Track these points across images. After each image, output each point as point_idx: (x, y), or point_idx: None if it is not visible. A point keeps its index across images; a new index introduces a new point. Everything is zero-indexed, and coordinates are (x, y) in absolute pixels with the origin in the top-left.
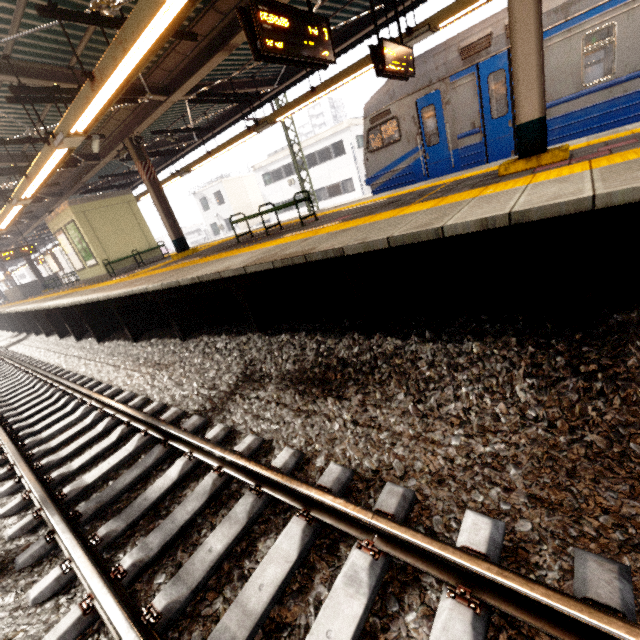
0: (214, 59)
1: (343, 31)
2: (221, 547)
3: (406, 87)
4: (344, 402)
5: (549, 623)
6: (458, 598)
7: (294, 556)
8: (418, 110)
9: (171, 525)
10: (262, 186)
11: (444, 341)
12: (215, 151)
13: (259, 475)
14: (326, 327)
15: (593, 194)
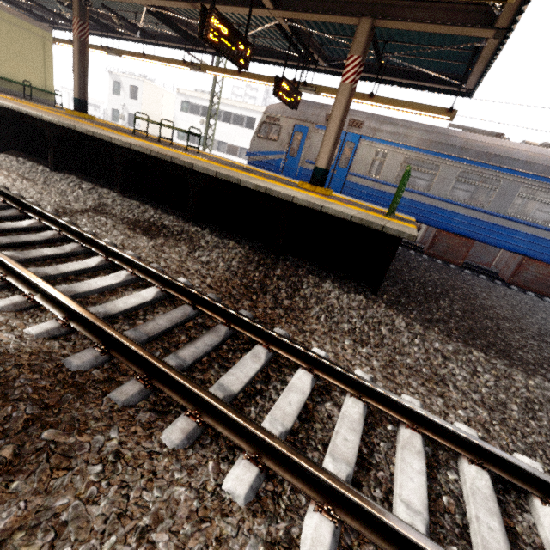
0: (181, 3)
1: (278, 52)
2: (50, 253)
3: (293, 113)
4: (153, 239)
5: (184, 297)
6: (158, 288)
7: (92, 266)
8: (294, 131)
9: (18, 239)
10: (178, 109)
11: (221, 238)
12: (150, 57)
13: (87, 237)
14: (166, 209)
15: (294, 196)
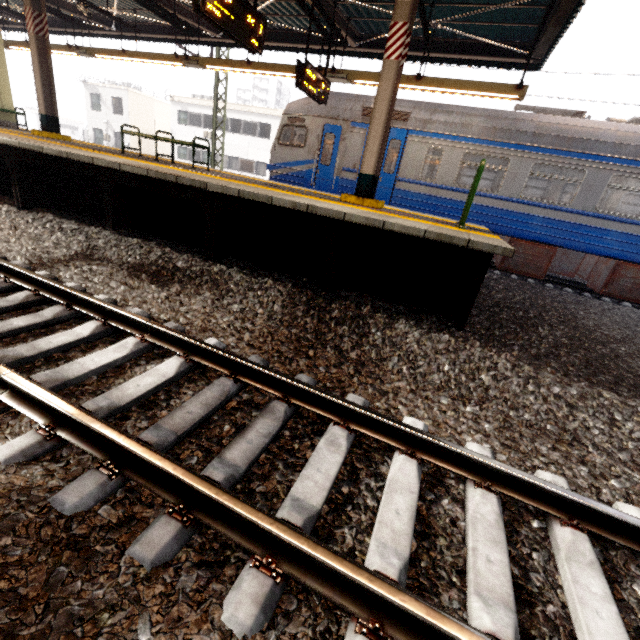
0: None
1: (293, 34)
2: (23, 324)
3: (321, 110)
4: (165, 288)
5: (218, 366)
6: (181, 357)
7: (85, 336)
8: (324, 132)
9: None
10: (175, 122)
11: (253, 276)
12: (132, 54)
13: (74, 295)
14: (176, 246)
15: (346, 212)
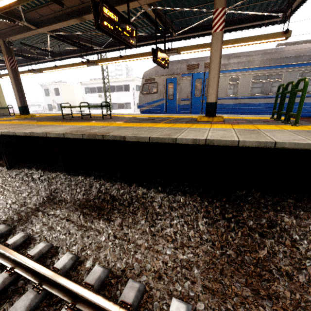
0: (71, 21)
1: (140, 37)
2: None
3: (163, 71)
4: (110, 223)
5: None
6: None
7: None
8: (167, 83)
9: None
10: (84, 93)
11: (167, 193)
12: (60, 67)
13: (43, 276)
14: (106, 176)
15: (238, 140)
